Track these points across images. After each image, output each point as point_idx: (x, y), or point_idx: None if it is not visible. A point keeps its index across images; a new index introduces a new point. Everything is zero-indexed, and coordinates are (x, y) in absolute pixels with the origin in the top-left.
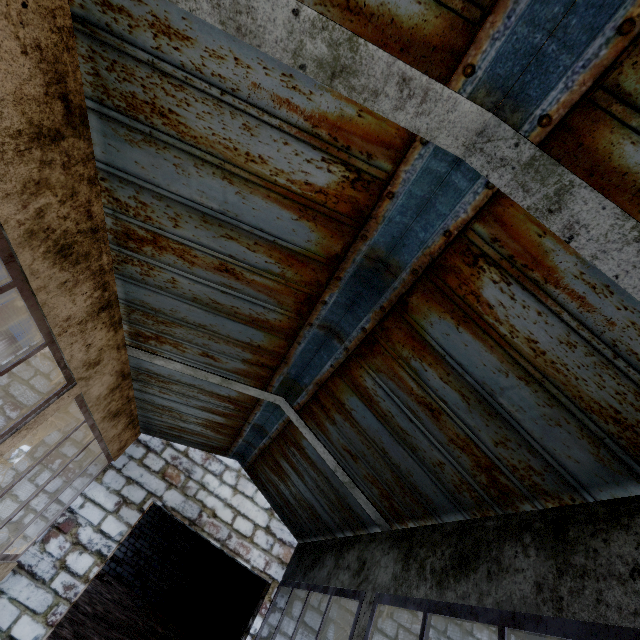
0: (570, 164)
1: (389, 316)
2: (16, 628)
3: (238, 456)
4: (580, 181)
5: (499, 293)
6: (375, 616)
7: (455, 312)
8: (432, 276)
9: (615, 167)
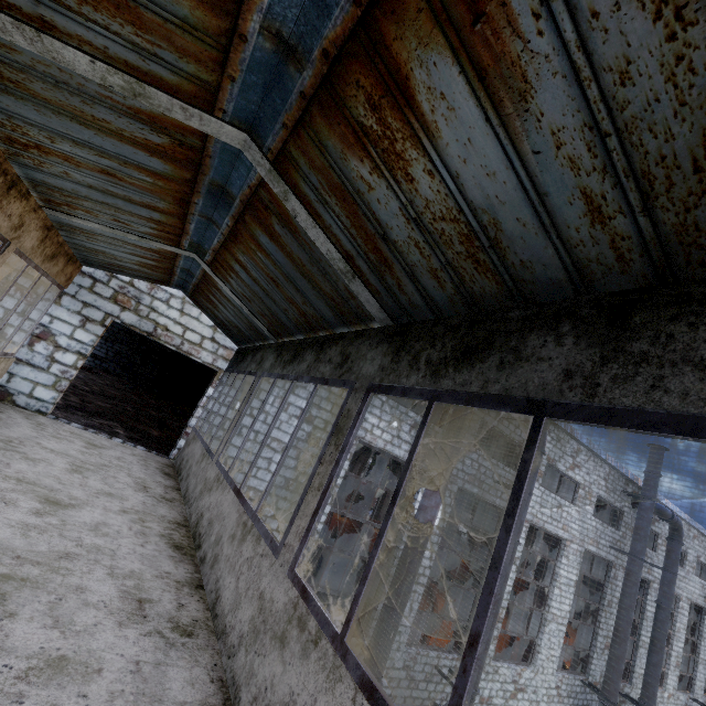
0: (287, 179)
1: (238, 223)
2: (36, 393)
3: (180, 288)
4: (290, 191)
5: (281, 230)
6: (260, 382)
7: (267, 233)
8: (251, 208)
9: (301, 190)
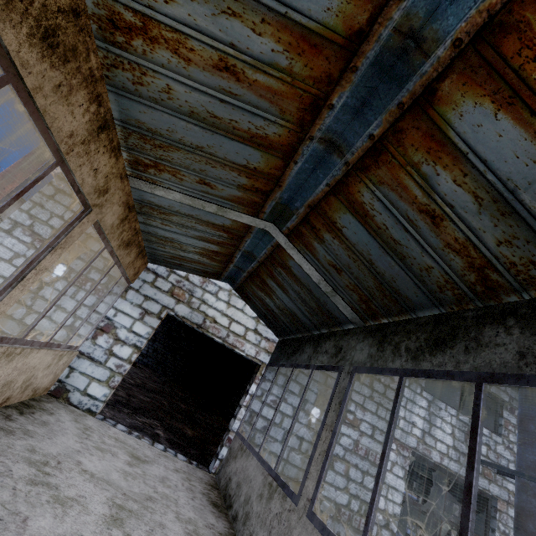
0: None
1: (407, 114)
2: (90, 389)
3: (229, 280)
4: None
5: None
6: (353, 380)
7: (499, 93)
8: (482, 44)
9: None
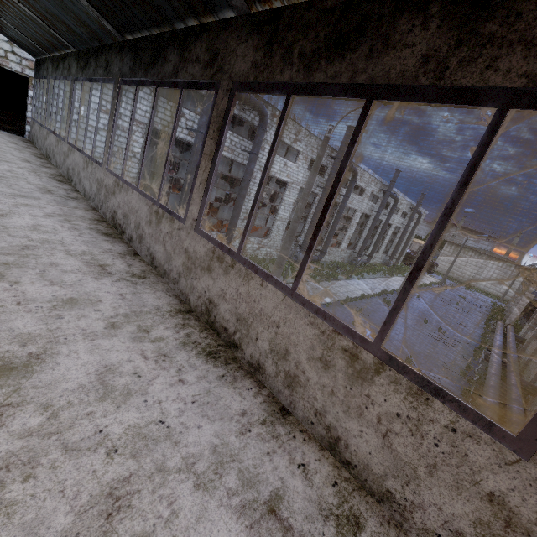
0: None
1: None
2: None
3: None
4: None
5: None
6: (50, 83)
7: None
8: None
9: None
